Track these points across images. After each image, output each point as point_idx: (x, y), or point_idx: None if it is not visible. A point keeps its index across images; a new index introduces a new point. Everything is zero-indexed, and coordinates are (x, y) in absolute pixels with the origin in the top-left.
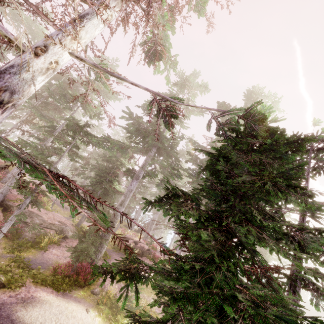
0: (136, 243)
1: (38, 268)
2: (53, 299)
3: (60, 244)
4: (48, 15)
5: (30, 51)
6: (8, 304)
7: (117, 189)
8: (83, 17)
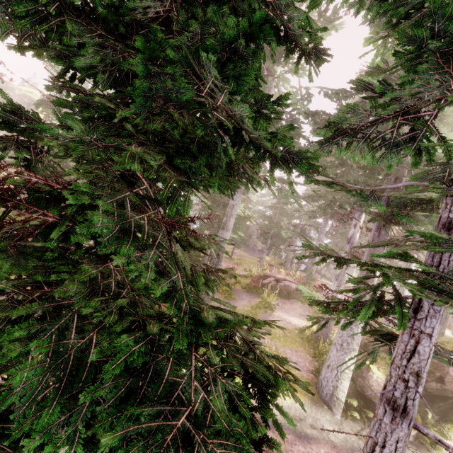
0: (279, 281)
1: None
2: None
3: None
4: None
5: None
6: None
7: (239, 214)
8: None
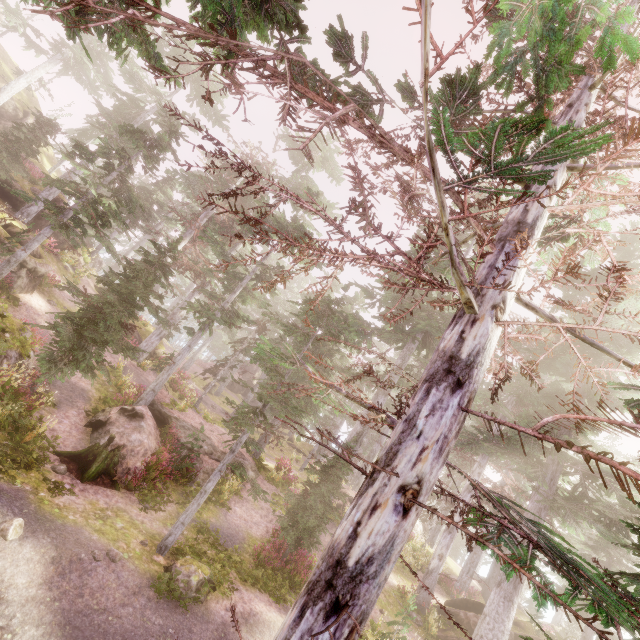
0: None
1: (234, 548)
2: (279, 619)
3: (242, 496)
4: None
5: (491, 318)
6: (229, 624)
7: None
8: (533, 227)
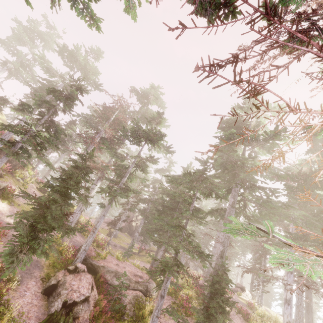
0: None
1: None
2: None
3: None
4: (99, 54)
5: None
6: None
7: None
8: None
